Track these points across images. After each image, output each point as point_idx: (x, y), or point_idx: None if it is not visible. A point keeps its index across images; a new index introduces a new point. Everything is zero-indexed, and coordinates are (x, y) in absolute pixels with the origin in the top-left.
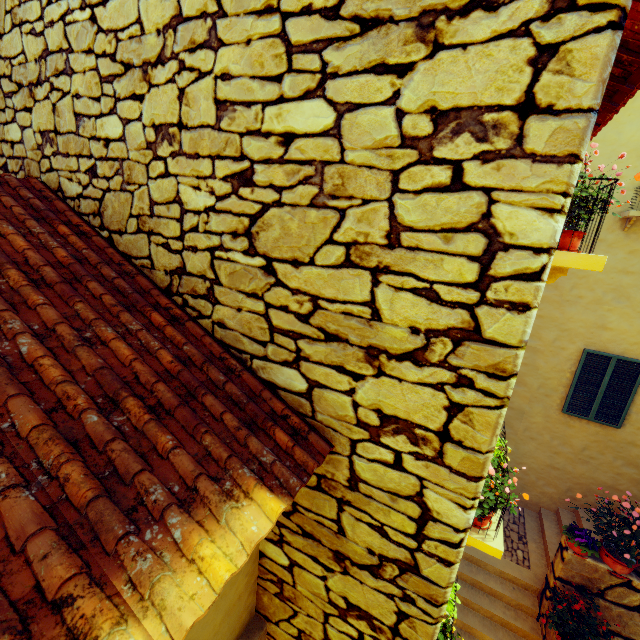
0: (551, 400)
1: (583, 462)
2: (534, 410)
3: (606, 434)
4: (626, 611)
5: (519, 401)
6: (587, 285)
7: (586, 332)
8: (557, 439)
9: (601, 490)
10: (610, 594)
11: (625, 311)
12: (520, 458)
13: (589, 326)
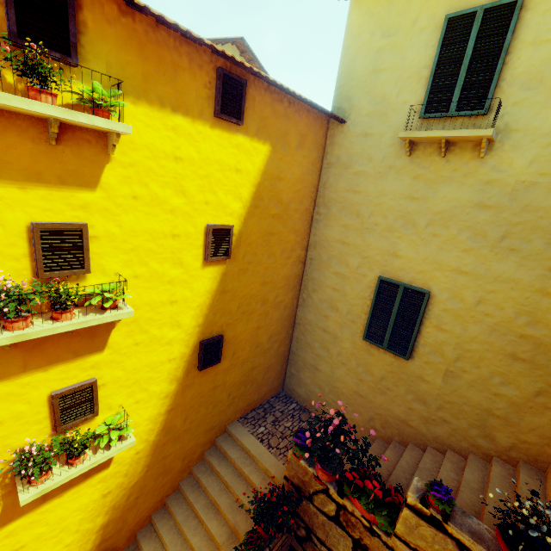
0: (356, 327)
1: (381, 392)
2: (344, 335)
3: (399, 365)
4: (327, 520)
5: (333, 326)
6: (381, 212)
7: (381, 259)
8: (361, 366)
9: (396, 424)
10: (316, 500)
11: (412, 238)
12: (335, 382)
13: (384, 253)
